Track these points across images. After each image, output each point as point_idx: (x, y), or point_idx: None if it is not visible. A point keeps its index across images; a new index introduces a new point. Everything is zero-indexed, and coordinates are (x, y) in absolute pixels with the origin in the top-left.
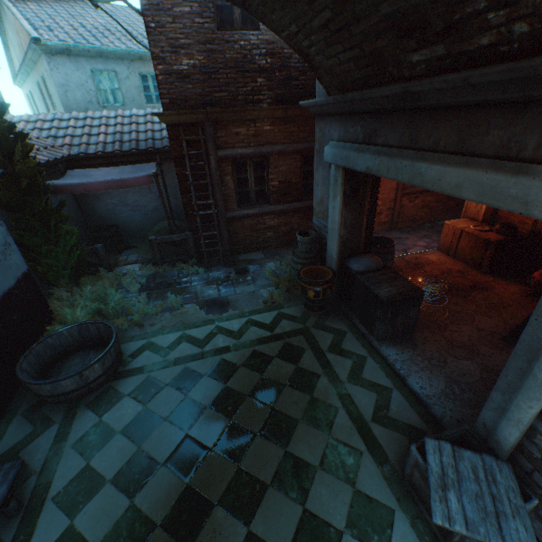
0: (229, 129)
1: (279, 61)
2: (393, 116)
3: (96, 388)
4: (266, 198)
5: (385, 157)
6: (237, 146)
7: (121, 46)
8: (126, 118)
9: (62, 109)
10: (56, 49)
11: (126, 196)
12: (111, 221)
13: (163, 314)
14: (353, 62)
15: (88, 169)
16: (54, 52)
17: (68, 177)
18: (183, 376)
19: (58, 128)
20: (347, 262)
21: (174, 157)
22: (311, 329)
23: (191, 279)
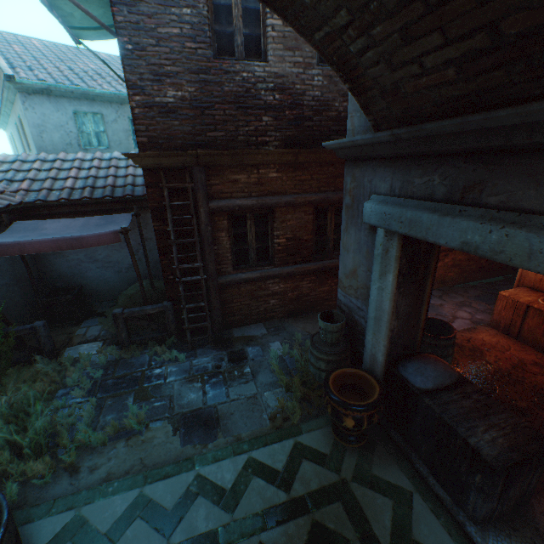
0: (226, 175)
1: (290, 97)
2: (534, 158)
3: None
4: (269, 258)
5: (521, 229)
6: (235, 196)
7: (110, 88)
8: (104, 161)
9: (35, 151)
10: (33, 88)
11: (96, 250)
12: (74, 280)
13: (115, 443)
14: (457, 65)
15: (41, 220)
16: (31, 91)
17: (10, 231)
18: None
19: (17, 170)
20: (402, 369)
21: (152, 209)
22: (352, 486)
23: (167, 369)
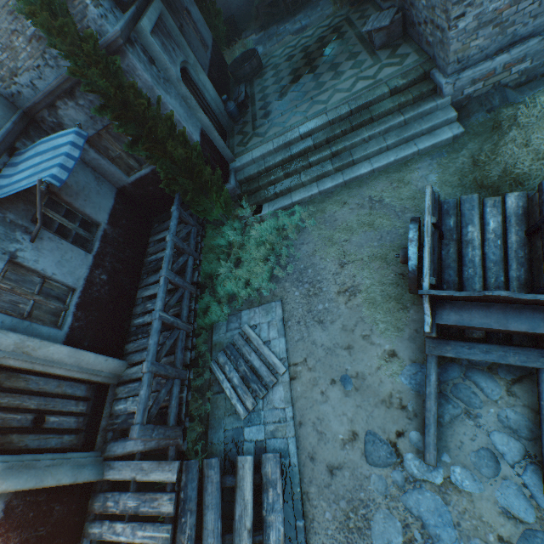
0: None
1: None
2: None
3: (256, 74)
4: None
5: None
6: None
7: None
8: None
9: None
10: None
11: None
12: (228, 15)
13: (274, 47)
14: None
15: None
16: None
17: None
18: (288, 58)
19: None
20: None
21: None
22: (349, 17)
23: (285, 27)
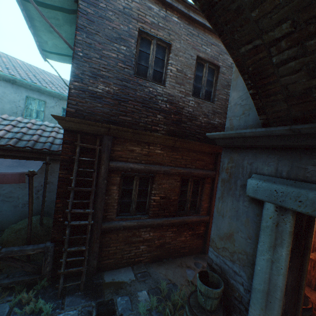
0: (126, 145)
1: (175, 108)
2: None
3: None
4: (145, 210)
5: None
6: (129, 161)
7: (56, 90)
8: (36, 125)
9: None
10: (4, 77)
11: (1, 185)
12: None
13: None
14: None
15: None
16: (2, 78)
17: None
18: None
19: None
20: None
21: (62, 160)
22: None
23: None
